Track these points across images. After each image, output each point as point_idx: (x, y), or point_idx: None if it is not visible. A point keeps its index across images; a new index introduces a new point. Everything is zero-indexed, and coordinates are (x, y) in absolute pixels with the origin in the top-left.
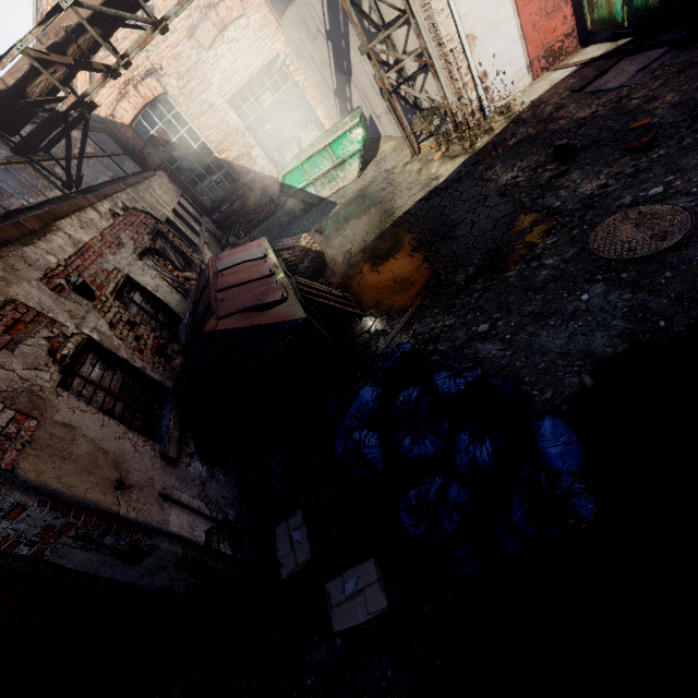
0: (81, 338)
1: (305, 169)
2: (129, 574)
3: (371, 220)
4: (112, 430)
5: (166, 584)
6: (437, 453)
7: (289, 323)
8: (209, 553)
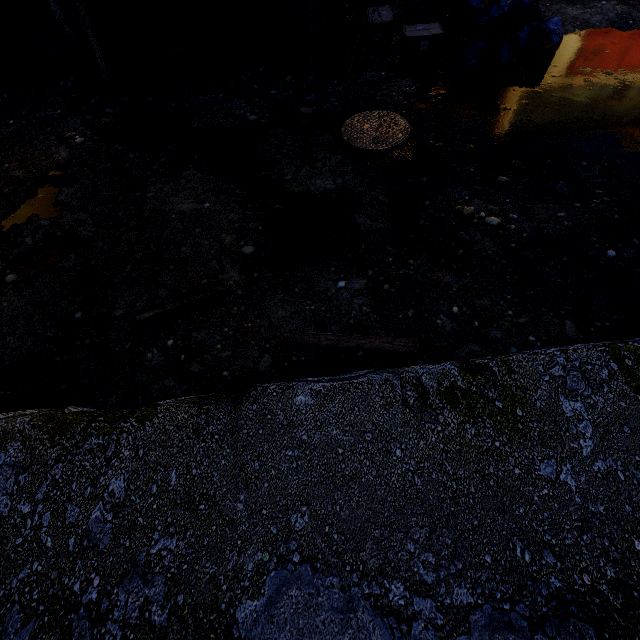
0: None
1: None
2: None
3: None
4: None
5: None
6: None
7: None
8: None
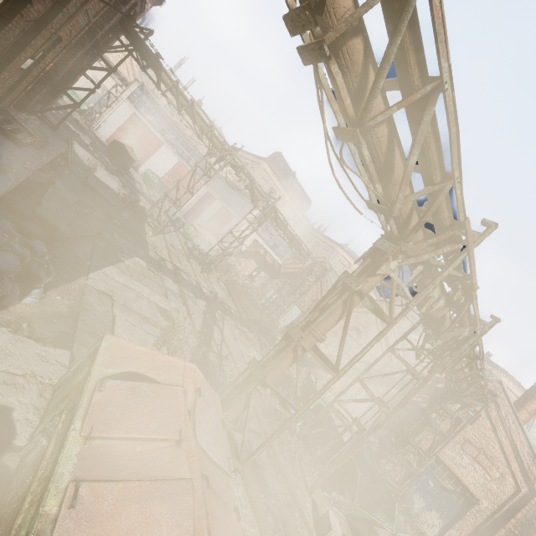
0: None
1: (71, 91)
2: None
3: None
4: None
5: None
6: None
7: None
8: None
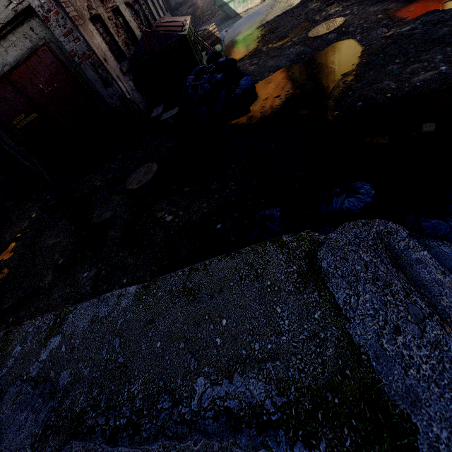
0: (97, 12)
1: None
2: (104, 92)
3: (250, 25)
4: (105, 46)
5: (114, 105)
6: (209, 81)
7: (178, 35)
8: (130, 103)
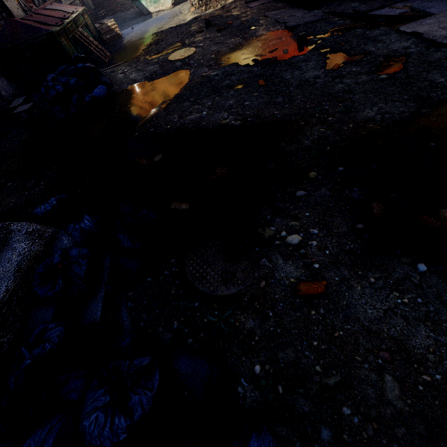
0: None
1: None
2: None
3: (150, 30)
4: None
5: None
6: (66, 82)
7: (46, 30)
8: None
